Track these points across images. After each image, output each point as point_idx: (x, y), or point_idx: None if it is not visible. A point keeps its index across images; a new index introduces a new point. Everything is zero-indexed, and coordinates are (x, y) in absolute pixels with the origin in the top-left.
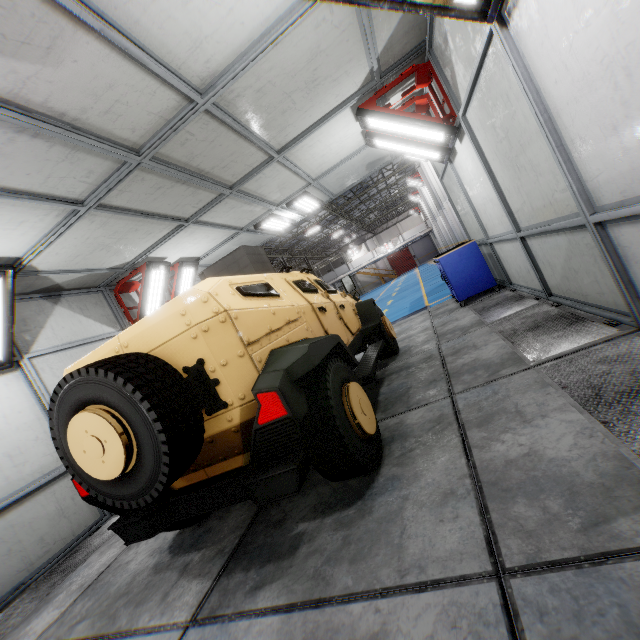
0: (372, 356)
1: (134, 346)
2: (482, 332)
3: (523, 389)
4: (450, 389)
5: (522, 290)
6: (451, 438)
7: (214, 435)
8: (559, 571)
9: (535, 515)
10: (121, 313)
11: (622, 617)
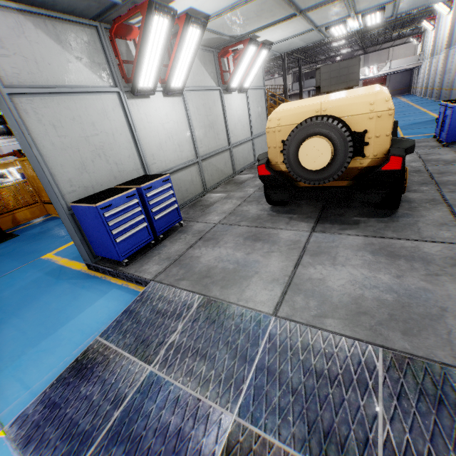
0: None
1: (329, 112)
2: None
3: None
4: (438, 190)
5: None
6: (442, 208)
7: (347, 168)
8: None
9: None
10: (220, 73)
11: None
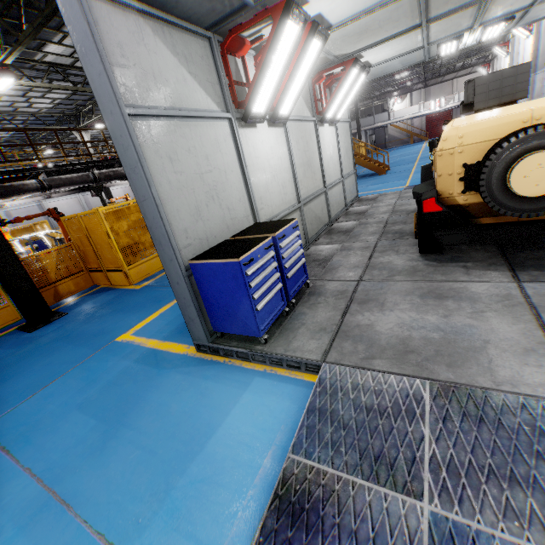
0: None
1: (544, 120)
2: None
3: None
4: None
5: None
6: None
7: None
8: None
9: None
10: (314, 102)
11: None
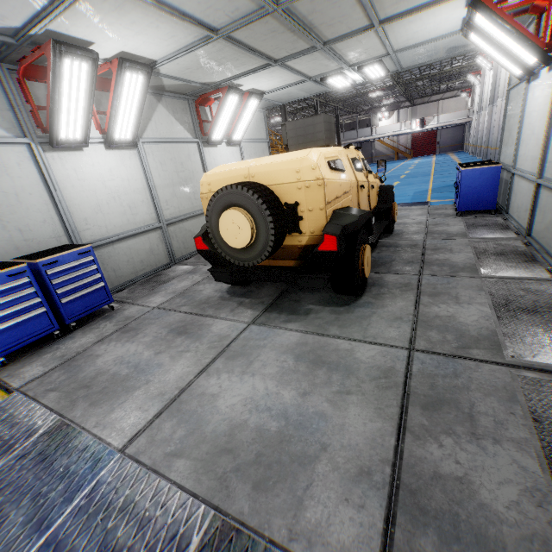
0: (378, 230)
1: (258, 178)
2: (461, 242)
3: (467, 287)
4: (421, 271)
5: (511, 222)
6: (410, 296)
7: (287, 245)
8: (437, 355)
9: (438, 338)
10: (197, 124)
11: (453, 371)
